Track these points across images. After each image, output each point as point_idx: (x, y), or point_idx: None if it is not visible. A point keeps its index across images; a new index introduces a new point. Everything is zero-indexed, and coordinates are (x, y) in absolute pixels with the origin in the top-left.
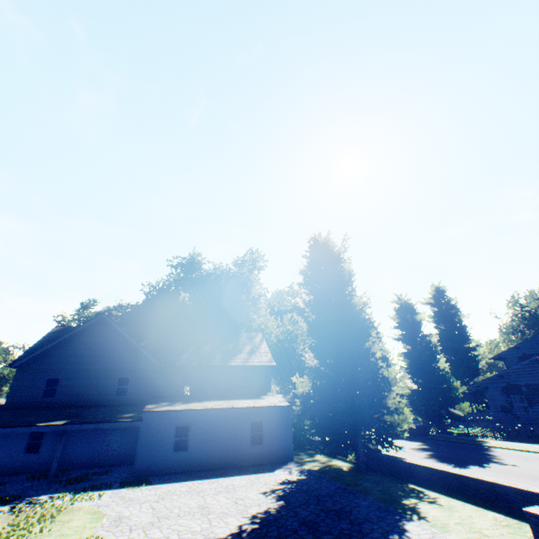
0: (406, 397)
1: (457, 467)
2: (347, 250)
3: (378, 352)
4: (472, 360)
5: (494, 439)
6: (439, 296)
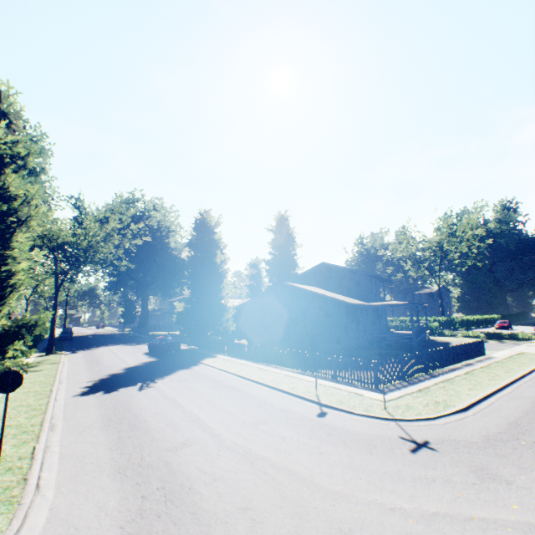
0: (175, 315)
1: (77, 395)
2: (23, 115)
3: (25, 263)
4: None
5: (228, 354)
6: (281, 225)
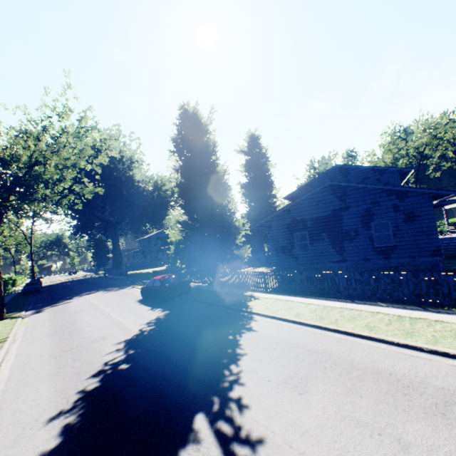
0: (173, 246)
1: None
2: None
3: None
4: (271, 206)
5: (265, 290)
6: (253, 145)
